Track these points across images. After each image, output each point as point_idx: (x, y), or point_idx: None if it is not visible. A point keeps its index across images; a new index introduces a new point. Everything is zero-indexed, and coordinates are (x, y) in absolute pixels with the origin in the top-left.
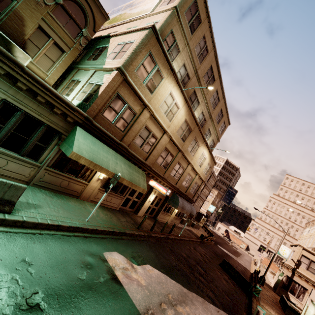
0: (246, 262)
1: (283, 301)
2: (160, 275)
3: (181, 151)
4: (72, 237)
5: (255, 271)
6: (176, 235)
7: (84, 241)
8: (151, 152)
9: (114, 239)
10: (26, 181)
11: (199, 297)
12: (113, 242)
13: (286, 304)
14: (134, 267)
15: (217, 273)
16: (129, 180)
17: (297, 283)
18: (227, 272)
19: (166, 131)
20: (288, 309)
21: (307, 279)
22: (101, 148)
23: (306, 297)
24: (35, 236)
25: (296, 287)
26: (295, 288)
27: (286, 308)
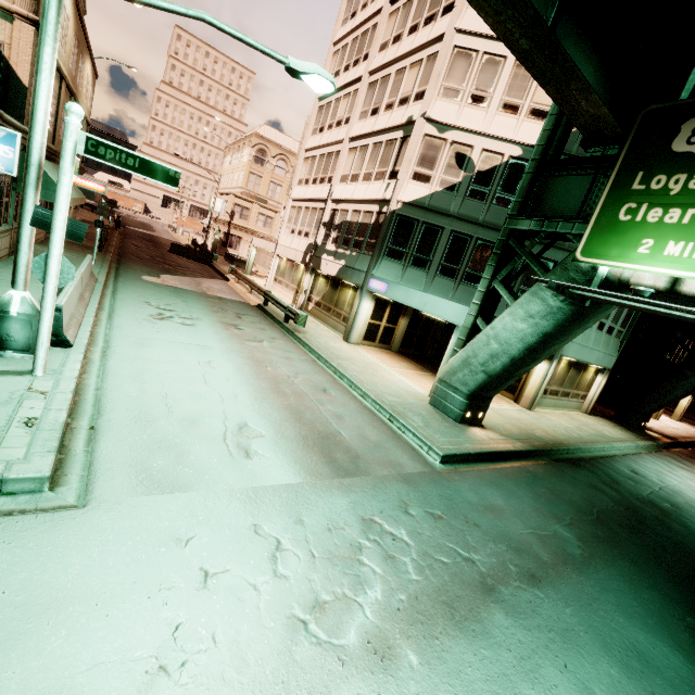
0: (168, 235)
1: (230, 258)
2: (174, 277)
3: (75, 95)
4: (122, 279)
5: (193, 242)
6: (108, 239)
7: (127, 278)
8: (56, 126)
9: (121, 269)
10: (8, 254)
11: (199, 279)
12: (127, 272)
13: (233, 258)
14: (163, 279)
15: (180, 260)
16: (80, 196)
17: (234, 236)
18: (183, 256)
19: (66, 77)
20: (235, 262)
21: (242, 228)
22: (50, 170)
23: (242, 245)
24: (121, 286)
25: (234, 240)
26: (233, 241)
27: (234, 262)
